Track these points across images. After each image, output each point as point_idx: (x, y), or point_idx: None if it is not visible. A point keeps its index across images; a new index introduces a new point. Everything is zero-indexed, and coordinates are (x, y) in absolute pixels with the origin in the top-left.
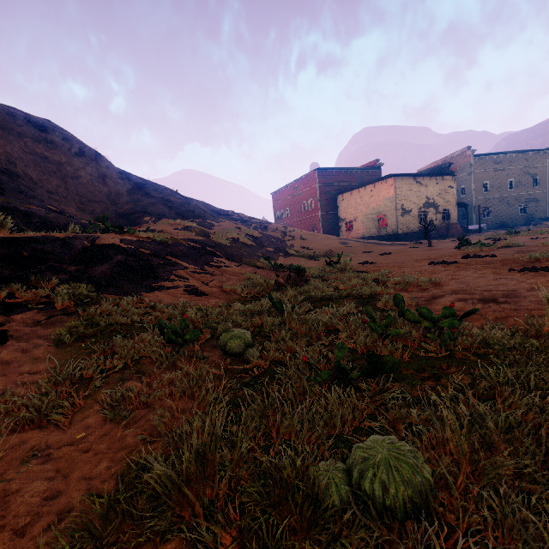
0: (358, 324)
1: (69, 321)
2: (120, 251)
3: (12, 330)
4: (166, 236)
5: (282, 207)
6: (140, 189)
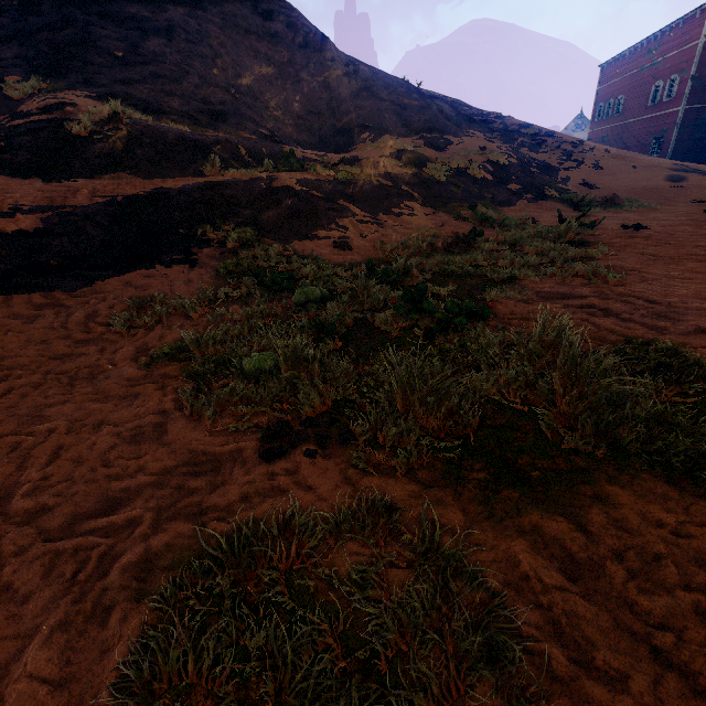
0: (405, 304)
1: (231, 258)
2: (291, 195)
3: (200, 259)
4: (355, 171)
5: (612, 94)
6: (367, 89)
